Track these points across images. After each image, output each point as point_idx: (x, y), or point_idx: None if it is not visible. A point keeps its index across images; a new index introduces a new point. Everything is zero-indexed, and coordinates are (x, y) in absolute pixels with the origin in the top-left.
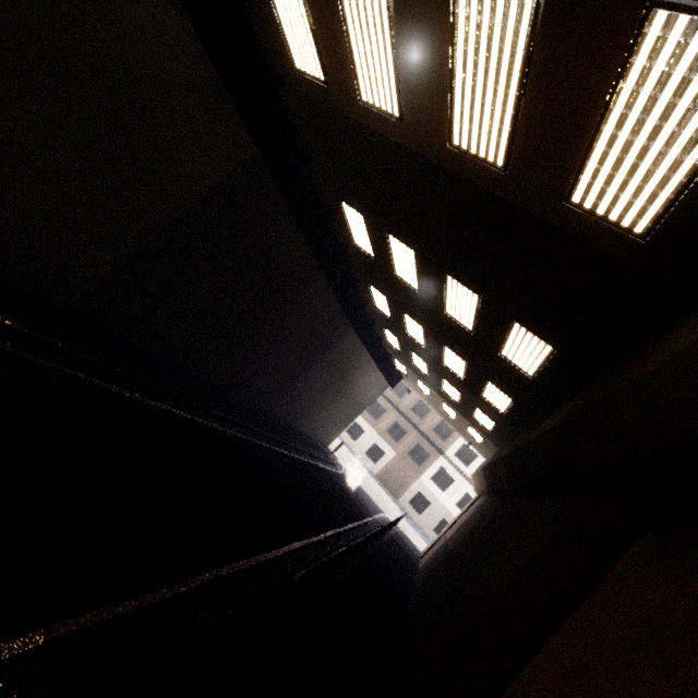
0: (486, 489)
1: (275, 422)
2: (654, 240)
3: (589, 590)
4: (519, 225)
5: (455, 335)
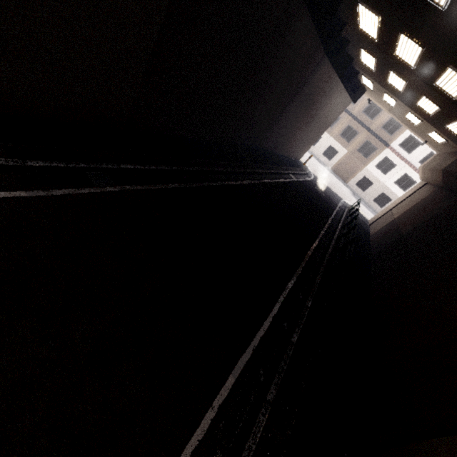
0: (442, 185)
1: (266, 156)
2: None
3: None
4: None
5: None
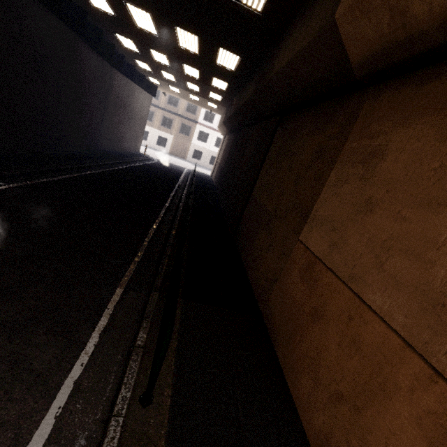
0: (228, 132)
1: (110, 154)
2: (265, 13)
3: (268, 150)
4: (211, 3)
5: (188, 57)
